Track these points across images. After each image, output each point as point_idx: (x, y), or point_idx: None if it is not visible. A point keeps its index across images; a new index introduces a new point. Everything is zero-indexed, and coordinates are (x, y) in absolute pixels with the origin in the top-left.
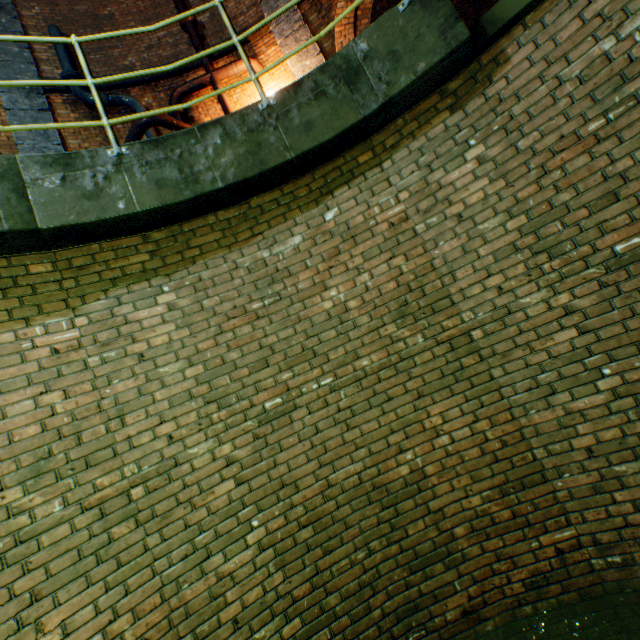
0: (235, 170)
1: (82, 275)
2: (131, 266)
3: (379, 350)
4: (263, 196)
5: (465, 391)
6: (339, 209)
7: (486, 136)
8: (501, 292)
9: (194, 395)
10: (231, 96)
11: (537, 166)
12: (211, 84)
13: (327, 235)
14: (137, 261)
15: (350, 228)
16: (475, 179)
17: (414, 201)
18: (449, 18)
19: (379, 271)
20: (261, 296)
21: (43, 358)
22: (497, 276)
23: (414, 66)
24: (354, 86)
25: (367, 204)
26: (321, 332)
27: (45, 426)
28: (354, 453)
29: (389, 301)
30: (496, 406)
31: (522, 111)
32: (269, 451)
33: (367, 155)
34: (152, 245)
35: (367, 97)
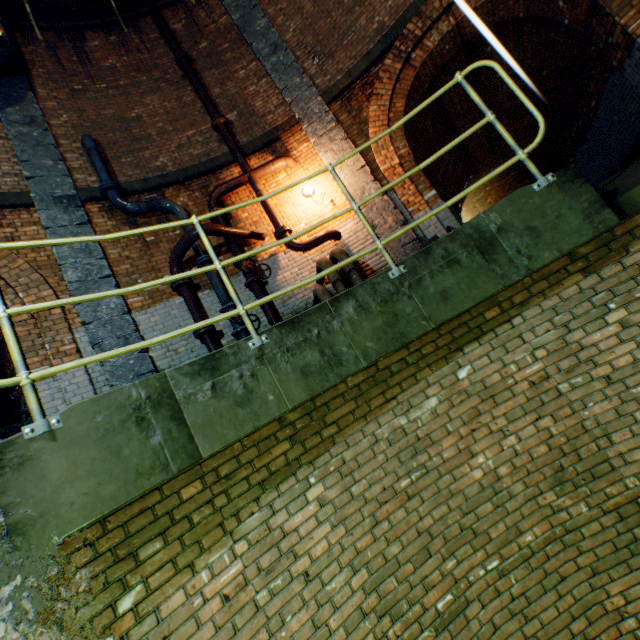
0: (375, 345)
1: (231, 485)
2: (274, 460)
3: (540, 521)
4: (389, 355)
5: None
6: (472, 366)
7: (627, 301)
8: None
9: (365, 611)
10: (266, 191)
11: None
12: (249, 183)
13: (462, 394)
14: (279, 452)
15: (487, 387)
16: (620, 342)
17: (553, 359)
18: (593, 203)
19: (526, 433)
20: (406, 470)
21: (215, 613)
22: None
23: (557, 243)
24: (489, 255)
25: (501, 361)
26: (476, 506)
27: None
28: None
29: (542, 466)
30: None
31: None
32: None
33: (493, 310)
34: (289, 428)
35: (505, 267)
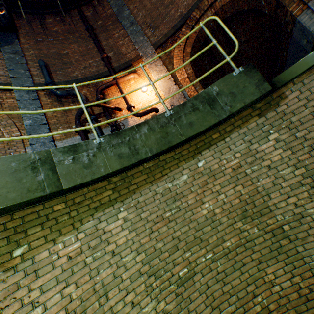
0: (156, 146)
1: (80, 207)
2: (103, 198)
3: (234, 236)
4: (165, 154)
5: (284, 259)
6: (205, 161)
7: (278, 129)
8: (296, 206)
9: (142, 272)
10: (124, 89)
11: (308, 145)
12: (116, 84)
13: (200, 174)
14: (106, 195)
15: (211, 170)
16: (275, 149)
17: (243, 158)
18: (260, 80)
19: (229, 193)
20: (169, 208)
21: (63, 263)
22: (293, 197)
23: (243, 99)
24: (212, 106)
25: (219, 158)
26: (203, 227)
27: (67, 310)
28: (229, 299)
29: (236, 209)
30: (302, 268)
31: (296, 120)
32: (184, 303)
33: (216, 134)
34: (113, 185)
35: (220, 111)
